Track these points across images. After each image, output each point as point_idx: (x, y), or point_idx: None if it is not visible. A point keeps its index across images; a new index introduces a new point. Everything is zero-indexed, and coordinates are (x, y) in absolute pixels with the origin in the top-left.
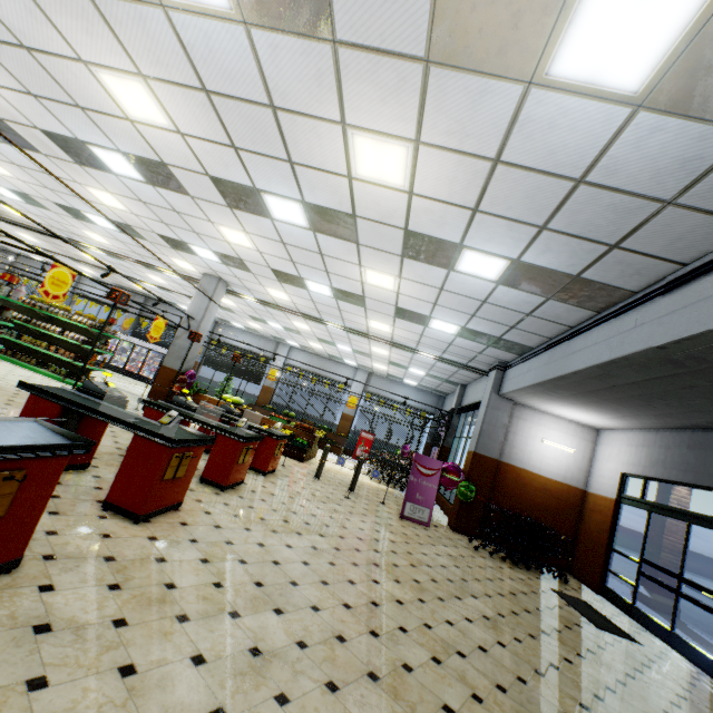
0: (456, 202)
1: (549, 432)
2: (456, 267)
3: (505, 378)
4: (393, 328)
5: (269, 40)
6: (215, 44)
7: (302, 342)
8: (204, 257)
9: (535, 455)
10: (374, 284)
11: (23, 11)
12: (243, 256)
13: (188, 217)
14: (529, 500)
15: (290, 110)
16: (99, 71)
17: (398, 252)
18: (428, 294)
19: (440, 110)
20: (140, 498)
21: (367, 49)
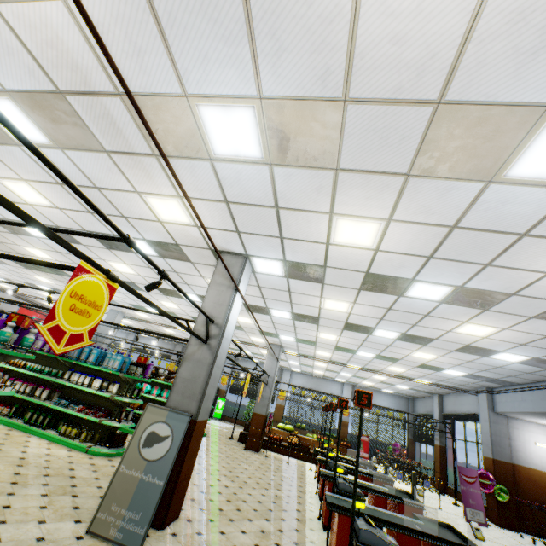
0: (512, 341)
1: (538, 436)
2: (489, 356)
3: (495, 399)
4: (407, 370)
5: (449, 306)
6: (415, 303)
7: (306, 369)
8: (282, 339)
9: (534, 455)
10: (416, 356)
11: (309, 287)
12: (319, 341)
13: (300, 329)
14: (544, 494)
15: (435, 316)
16: (327, 299)
17: (451, 349)
18: (456, 362)
19: (527, 325)
20: (418, 545)
21: (502, 312)
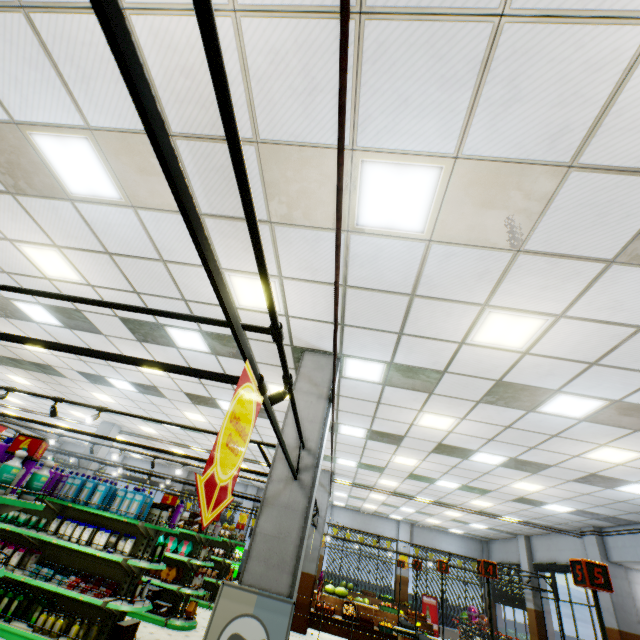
0: None
1: None
2: (615, 488)
3: (608, 543)
4: (496, 504)
5: (590, 424)
6: (547, 420)
7: (354, 503)
8: (339, 463)
9: None
10: (516, 487)
11: (409, 398)
12: (390, 466)
13: (371, 450)
14: None
15: (566, 437)
16: (426, 413)
17: (568, 479)
18: (567, 494)
19: None
20: None
21: None
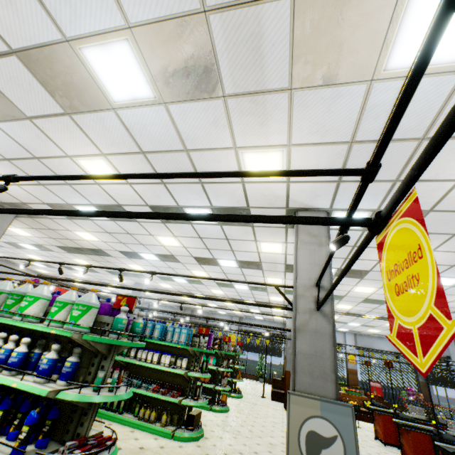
0: None
1: None
2: None
3: None
4: None
5: None
6: None
7: None
8: None
9: None
10: None
11: None
12: (349, 295)
13: None
14: None
15: None
16: None
17: None
18: None
19: None
20: None
21: None
